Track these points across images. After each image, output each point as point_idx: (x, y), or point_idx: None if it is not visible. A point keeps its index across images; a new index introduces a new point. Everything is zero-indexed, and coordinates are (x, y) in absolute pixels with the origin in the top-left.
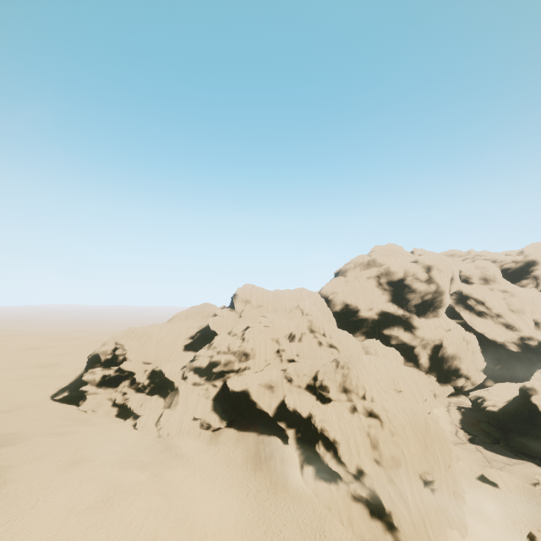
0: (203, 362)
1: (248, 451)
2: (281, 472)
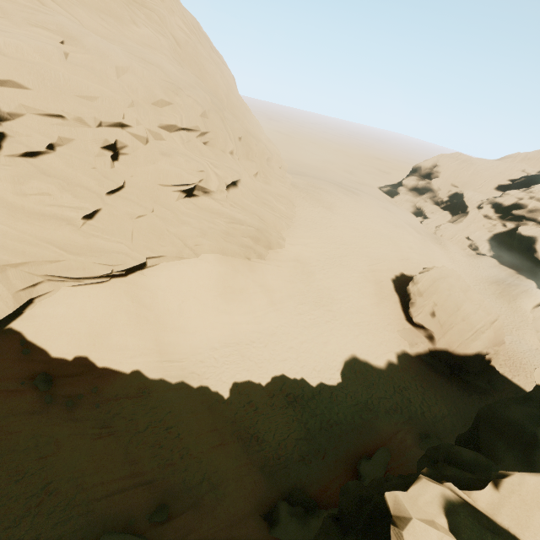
0: (507, 200)
1: (497, 275)
2: (514, 295)
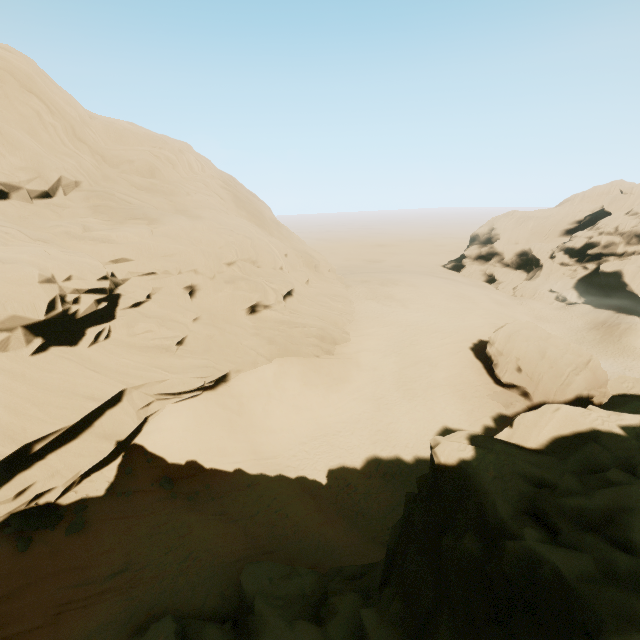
0: (577, 243)
1: (595, 320)
2: (617, 335)
